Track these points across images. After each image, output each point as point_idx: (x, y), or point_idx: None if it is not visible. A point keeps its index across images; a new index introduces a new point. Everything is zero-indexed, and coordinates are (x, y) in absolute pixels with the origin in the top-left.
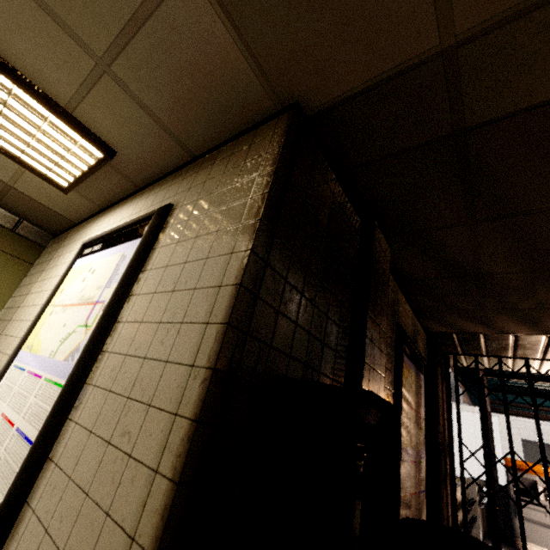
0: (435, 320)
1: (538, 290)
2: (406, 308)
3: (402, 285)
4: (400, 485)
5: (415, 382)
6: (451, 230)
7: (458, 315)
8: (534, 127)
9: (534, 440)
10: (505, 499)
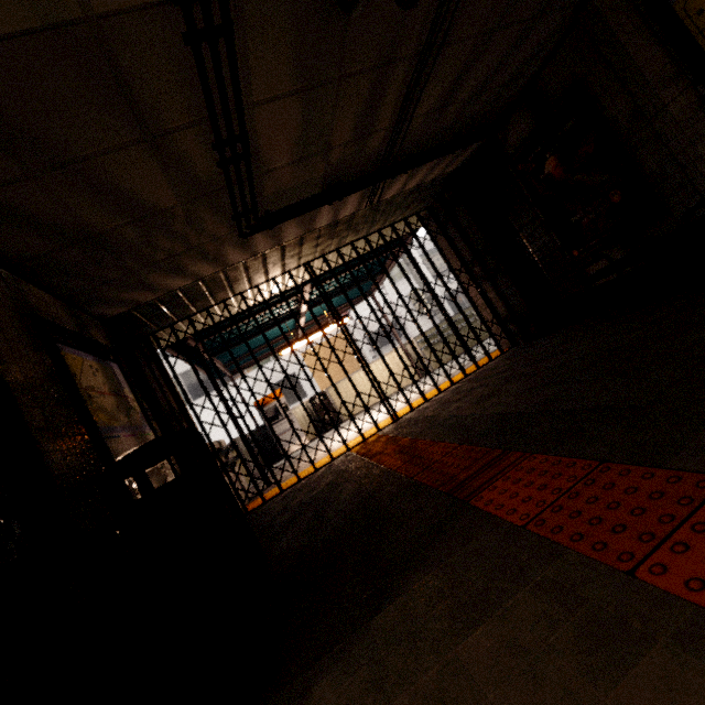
0: (100, 303)
1: (157, 239)
2: (45, 299)
3: (20, 272)
4: (110, 453)
5: (102, 371)
6: (17, 187)
7: (117, 288)
8: (3, 66)
9: (277, 381)
10: (267, 433)
